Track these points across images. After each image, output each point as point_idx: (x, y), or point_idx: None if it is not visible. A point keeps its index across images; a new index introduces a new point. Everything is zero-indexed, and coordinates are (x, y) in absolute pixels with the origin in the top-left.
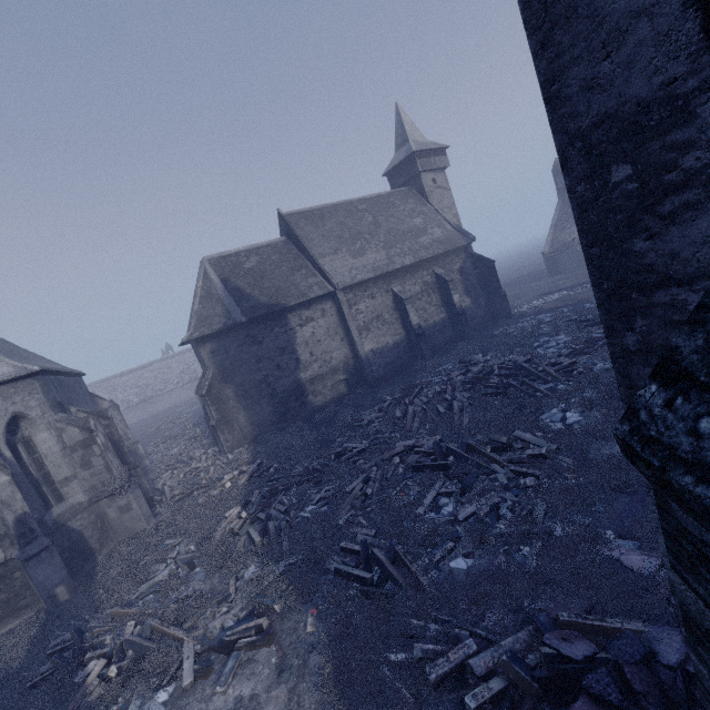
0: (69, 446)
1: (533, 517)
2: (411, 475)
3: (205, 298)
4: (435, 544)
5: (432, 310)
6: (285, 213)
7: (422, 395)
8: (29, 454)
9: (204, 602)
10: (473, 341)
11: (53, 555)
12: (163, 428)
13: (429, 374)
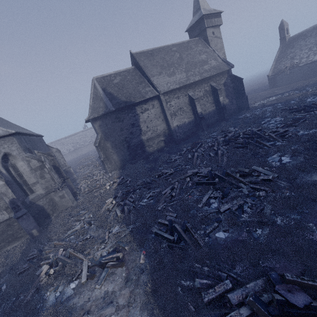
0: (33, 168)
1: (263, 213)
2: (195, 187)
3: (95, 99)
4: (207, 223)
5: (208, 105)
6: (134, 53)
7: (201, 147)
8: (15, 172)
9: (94, 242)
10: (228, 121)
11: (29, 216)
12: (84, 161)
13: (205, 137)
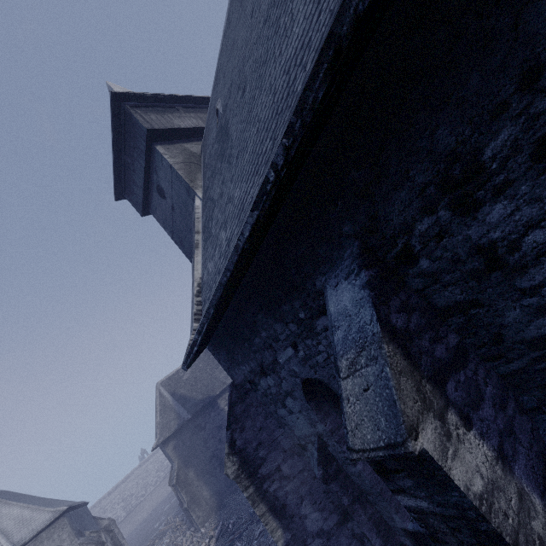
0: None
1: None
2: None
3: (163, 411)
4: None
5: None
6: None
7: None
8: None
9: None
10: None
11: None
12: (150, 532)
13: None
